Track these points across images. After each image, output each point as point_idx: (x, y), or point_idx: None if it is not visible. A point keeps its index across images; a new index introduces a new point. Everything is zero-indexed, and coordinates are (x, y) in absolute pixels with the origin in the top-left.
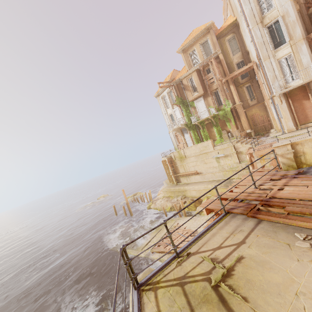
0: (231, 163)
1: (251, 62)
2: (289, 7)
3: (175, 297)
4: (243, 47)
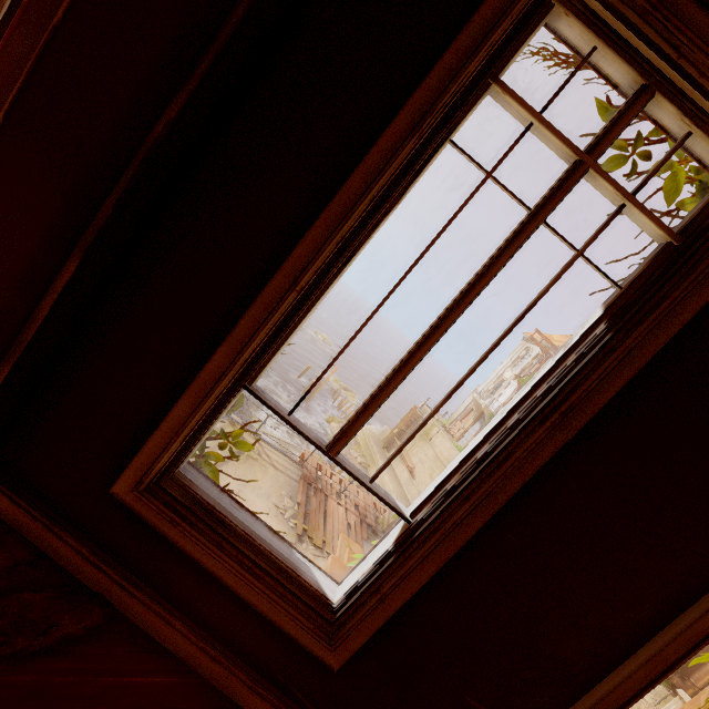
0: None
1: None
2: None
3: None
4: None
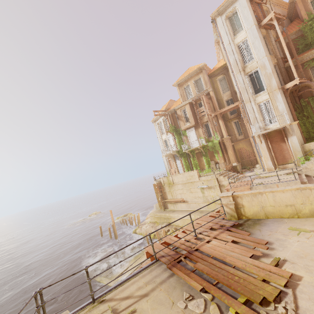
0: (214, 195)
1: (237, 101)
2: (266, 61)
3: None
4: (232, 87)
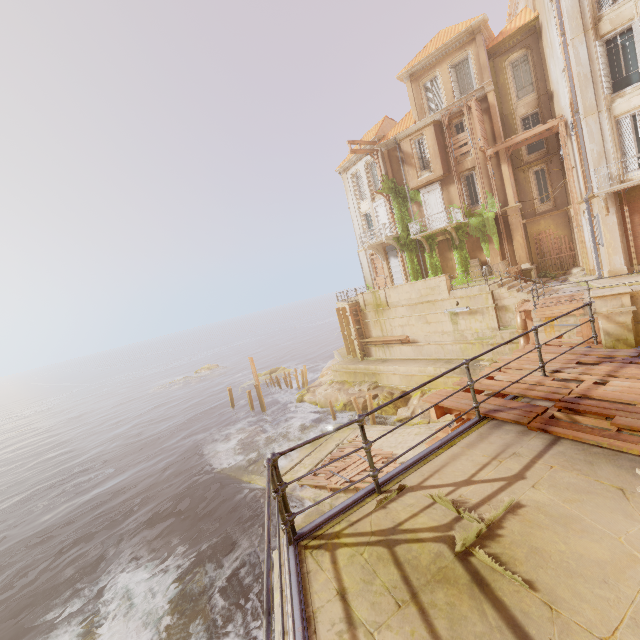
0: (482, 328)
1: (556, 117)
2: None
3: (376, 567)
4: (544, 82)
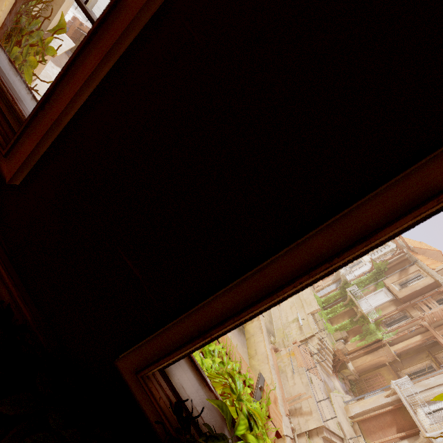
0: (293, 335)
1: None
2: None
3: None
4: None
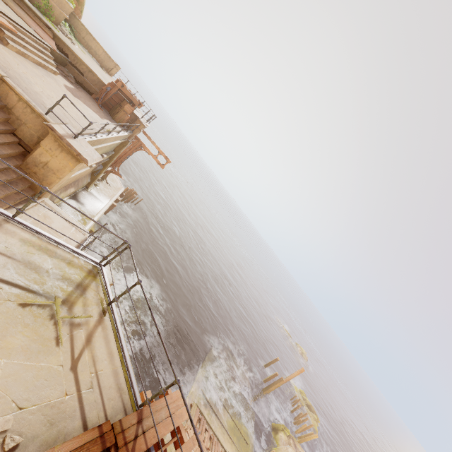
0: None
1: None
2: None
3: (71, 275)
4: None
